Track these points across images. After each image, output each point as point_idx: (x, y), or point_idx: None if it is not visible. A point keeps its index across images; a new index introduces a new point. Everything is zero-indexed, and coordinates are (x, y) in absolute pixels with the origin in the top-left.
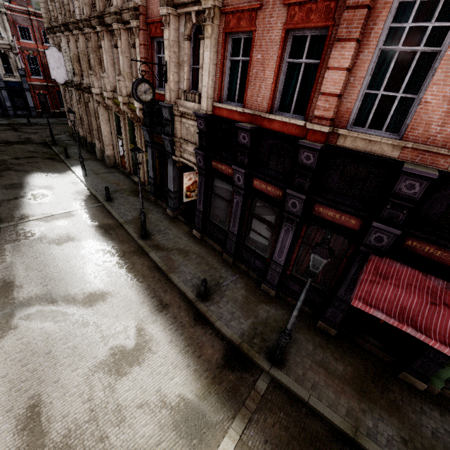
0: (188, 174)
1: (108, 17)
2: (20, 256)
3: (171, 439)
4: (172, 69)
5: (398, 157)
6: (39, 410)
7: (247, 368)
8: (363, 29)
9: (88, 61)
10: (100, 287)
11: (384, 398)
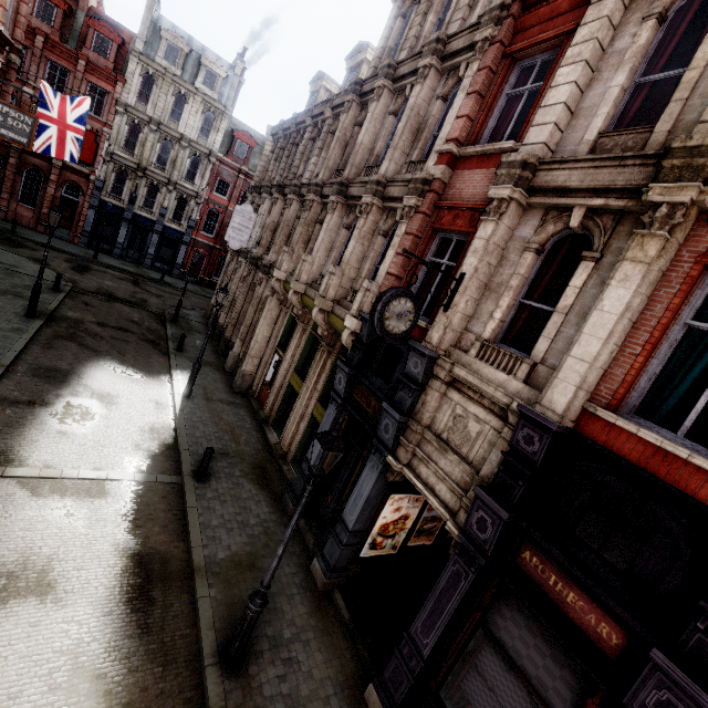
0: (399, 498)
1: (358, 187)
2: None
3: None
4: (470, 292)
5: None
6: None
7: None
8: None
9: (289, 234)
10: None
11: None
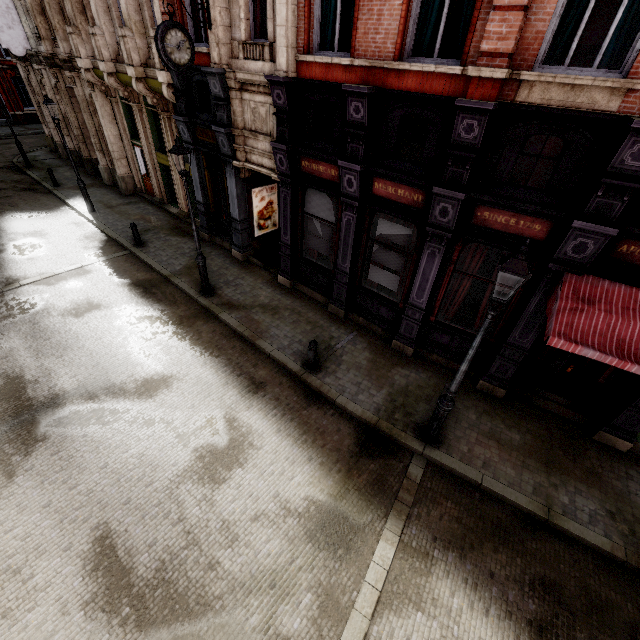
0: (259, 191)
1: None
2: (21, 339)
3: (308, 554)
4: (218, 3)
5: (617, 111)
6: (111, 543)
7: (391, 452)
8: None
9: (61, 10)
10: (157, 370)
11: (578, 467)
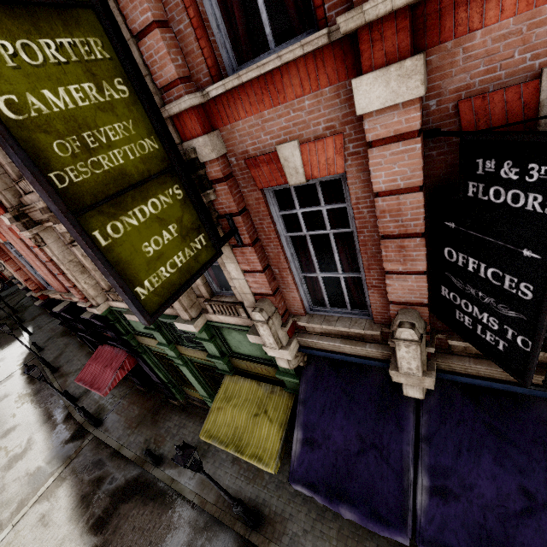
0: None
1: None
2: None
3: (25, 489)
4: None
5: (64, 298)
6: None
7: (83, 436)
8: (6, 255)
9: None
10: (14, 423)
11: (152, 420)
